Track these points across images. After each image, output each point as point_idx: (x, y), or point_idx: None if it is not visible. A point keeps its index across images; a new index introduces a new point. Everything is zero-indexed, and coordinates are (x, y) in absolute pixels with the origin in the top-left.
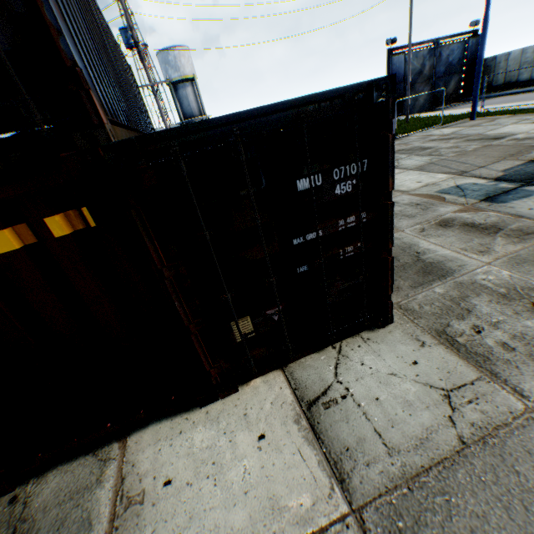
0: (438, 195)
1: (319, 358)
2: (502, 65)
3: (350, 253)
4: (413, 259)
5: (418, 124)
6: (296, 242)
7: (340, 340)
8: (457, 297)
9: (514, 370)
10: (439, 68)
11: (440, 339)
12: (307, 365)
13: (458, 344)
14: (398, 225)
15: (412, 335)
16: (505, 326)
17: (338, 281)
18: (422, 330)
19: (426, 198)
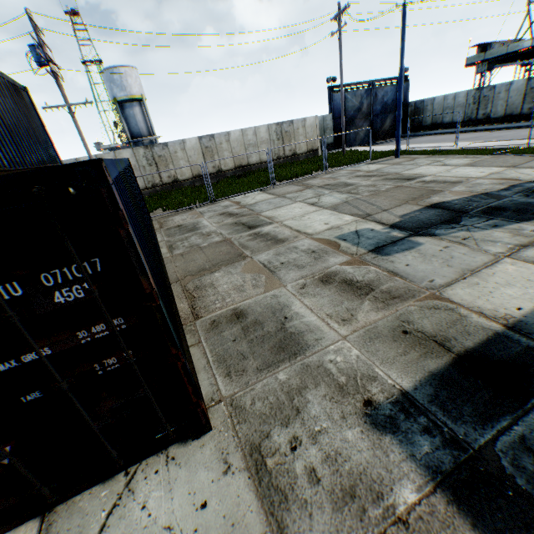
0: (336, 241)
1: (99, 493)
2: (429, 108)
3: (113, 365)
4: (278, 326)
5: (352, 158)
6: (6, 367)
7: (139, 460)
8: (296, 388)
9: (307, 519)
10: (376, 107)
11: (251, 459)
12: (78, 508)
13: (265, 469)
14: (284, 278)
15: (224, 451)
16: (325, 439)
17: (106, 399)
18: (237, 444)
19: (325, 244)
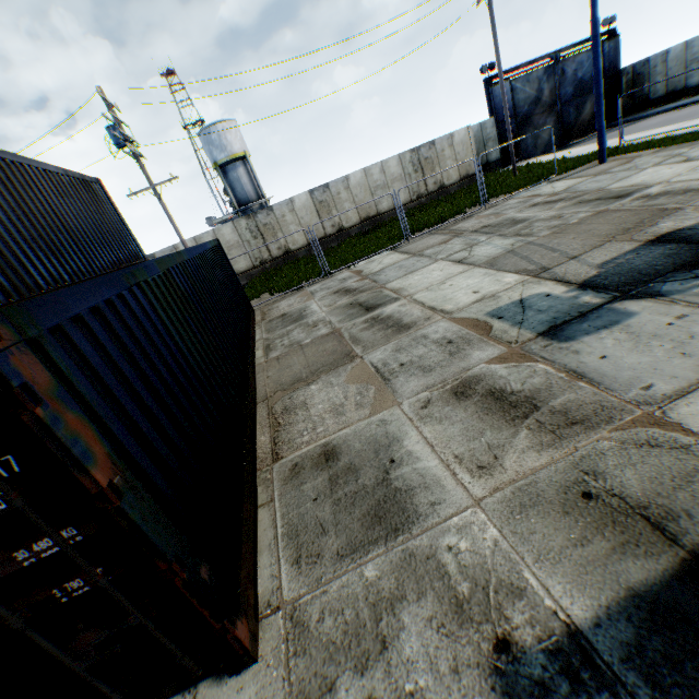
0: (486, 322)
1: None
2: (660, 69)
3: (81, 588)
4: (378, 477)
5: (528, 177)
6: None
7: None
8: (387, 597)
9: None
10: (564, 90)
11: None
12: None
13: None
14: (401, 390)
15: None
16: None
17: (85, 630)
18: (286, 695)
19: (468, 327)
